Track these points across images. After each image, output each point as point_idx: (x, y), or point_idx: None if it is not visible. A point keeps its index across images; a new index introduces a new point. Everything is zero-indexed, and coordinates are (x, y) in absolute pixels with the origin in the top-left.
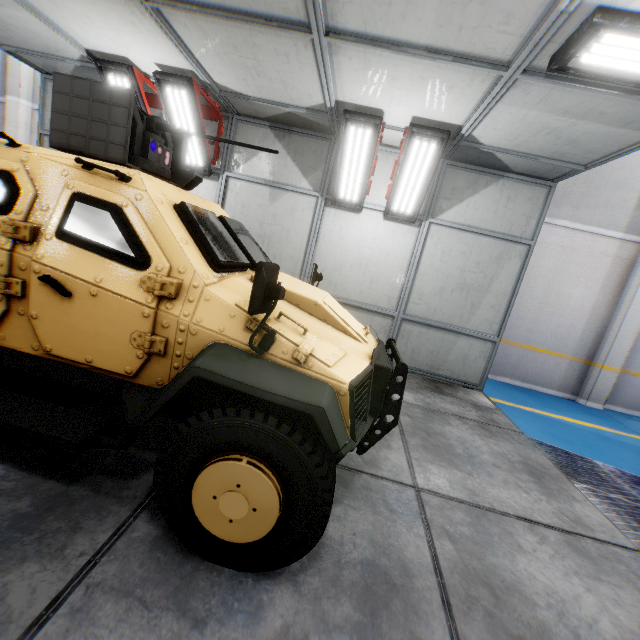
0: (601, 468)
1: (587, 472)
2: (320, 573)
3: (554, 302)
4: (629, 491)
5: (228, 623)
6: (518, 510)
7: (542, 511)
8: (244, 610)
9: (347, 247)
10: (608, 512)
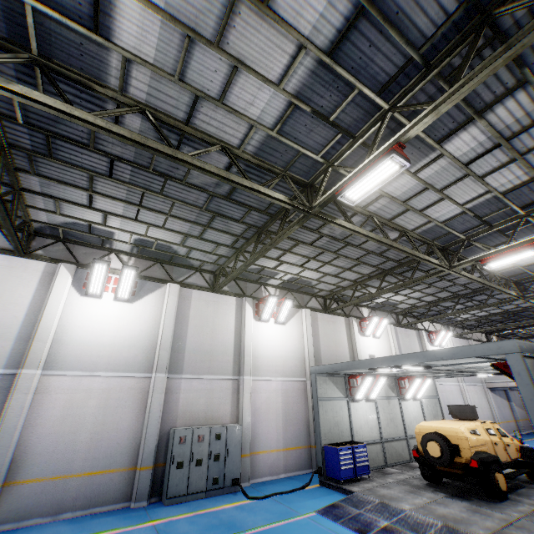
0: None
1: None
2: None
3: None
4: None
5: None
6: None
7: None
8: None
9: (410, 414)
10: None
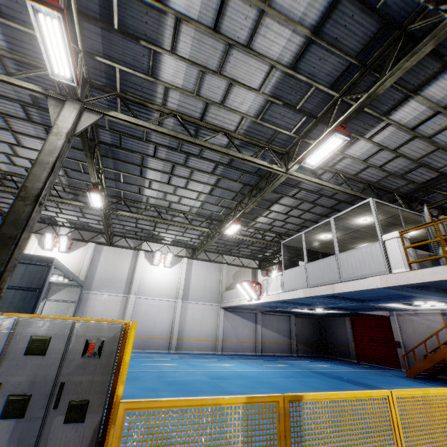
0: None
1: None
2: None
3: (105, 318)
4: None
5: None
6: None
7: None
8: None
9: None
10: None
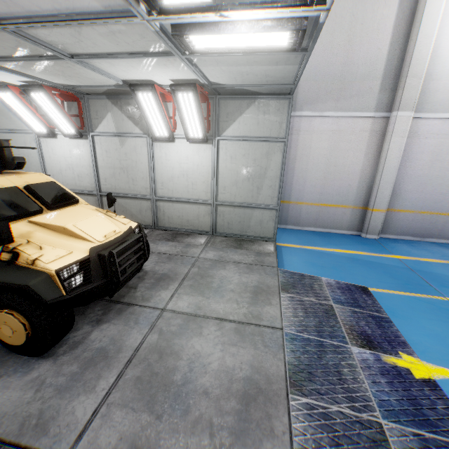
0: (321, 282)
1: (304, 286)
2: (71, 355)
3: (334, 171)
4: (327, 294)
5: (13, 376)
6: (220, 314)
7: (237, 313)
8: (23, 371)
9: (173, 165)
10: (288, 309)
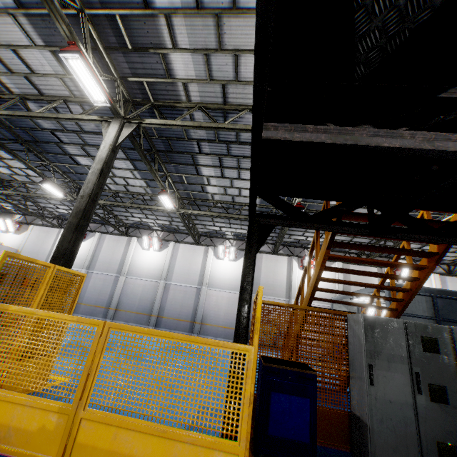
0: None
1: None
2: None
3: None
4: None
5: None
6: None
7: None
8: None
9: None
10: None
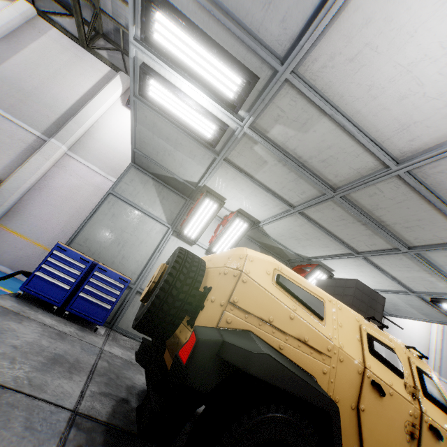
0: None
1: None
2: None
3: None
4: None
5: None
6: None
7: None
8: None
9: None
10: None
